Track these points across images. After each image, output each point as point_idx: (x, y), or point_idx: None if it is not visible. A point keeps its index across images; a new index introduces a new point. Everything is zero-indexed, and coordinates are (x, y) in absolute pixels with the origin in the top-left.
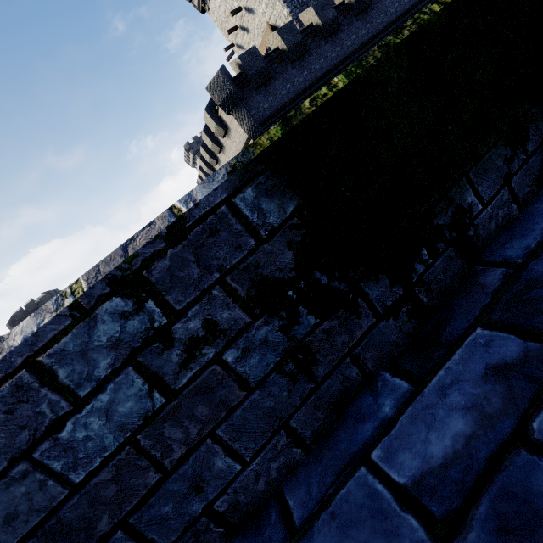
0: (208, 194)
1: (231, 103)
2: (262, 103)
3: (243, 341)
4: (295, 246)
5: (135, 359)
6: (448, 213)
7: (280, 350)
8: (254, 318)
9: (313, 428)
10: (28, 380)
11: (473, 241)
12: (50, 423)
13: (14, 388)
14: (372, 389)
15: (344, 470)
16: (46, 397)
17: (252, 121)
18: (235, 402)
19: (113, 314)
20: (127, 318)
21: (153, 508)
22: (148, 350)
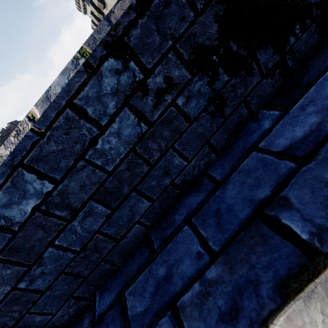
0: None
1: None
2: None
3: (186, 91)
4: (219, 19)
5: (128, 102)
6: None
7: (207, 98)
8: (193, 76)
9: (221, 144)
10: (72, 115)
11: None
12: (90, 140)
13: (65, 120)
14: (254, 121)
15: (241, 157)
16: (84, 125)
17: None
18: (183, 129)
19: (111, 71)
20: (120, 74)
21: (147, 182)
22: (134, 97)
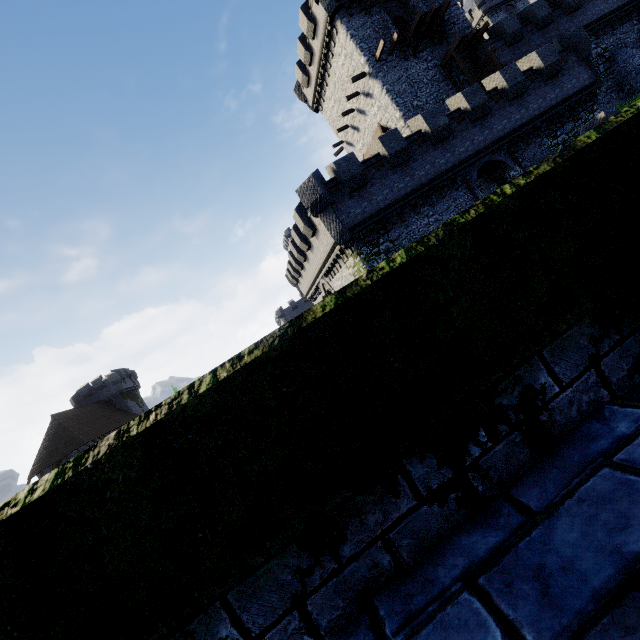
0: None
1: (320, 206)
2: (354, 208)
3: None
4: None
5: None
6: None
7: None
8: None
9: None
10: None
11: None
12: None
13: None
14: None
15: None
16: None
17: (340, 226)
18: None
19: None
20: None
21: None
22: None
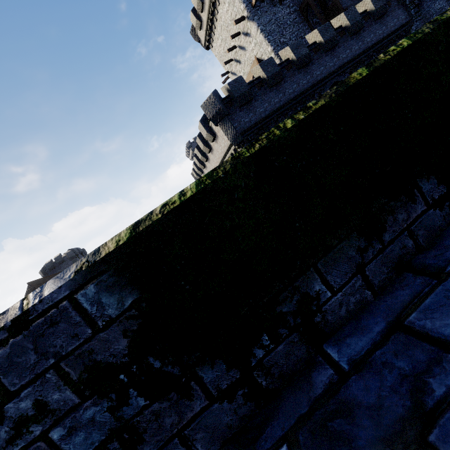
0: (52, 291)
1: (219, 117)
2: (244, 117)
3: (70, 420)
4: (131, 334)
5: None
6: (293, 301)
7: (106, 429)
8: (84, 399)
9: None
10: None
11: (321, 326)
12: None
13: None
14: None
15: None
16: None
17: (234, 131)
18: None
19: None
20: None
21: None
22: None
